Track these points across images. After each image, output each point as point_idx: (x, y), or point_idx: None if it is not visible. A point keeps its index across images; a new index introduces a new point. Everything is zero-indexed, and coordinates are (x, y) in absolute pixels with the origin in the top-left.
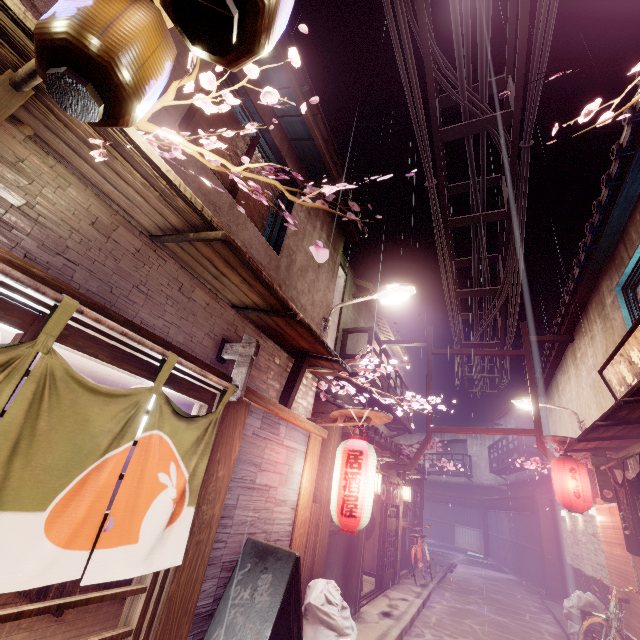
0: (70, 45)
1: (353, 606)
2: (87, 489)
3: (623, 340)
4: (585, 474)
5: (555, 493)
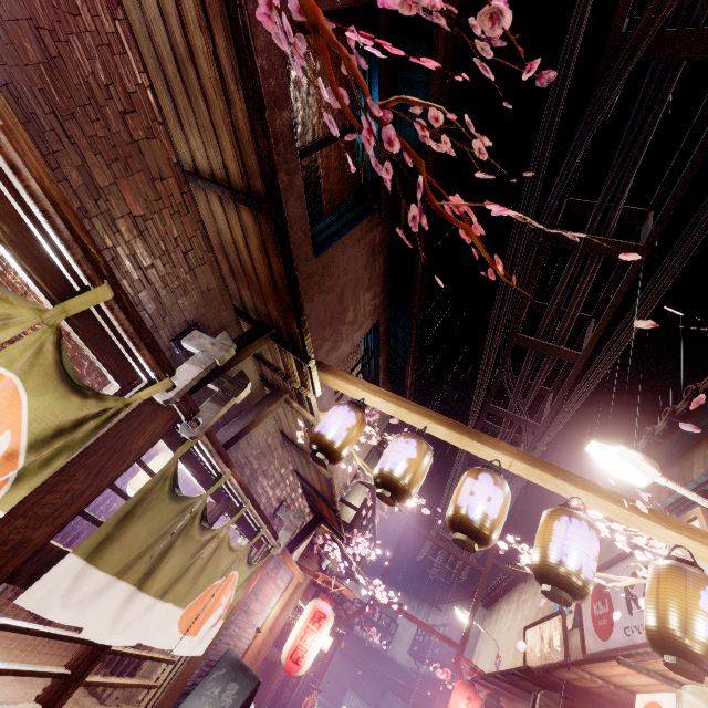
0: (332, 453)
1: None
2: (200, 600)
3: (544, 619)
4: (477, 707)
5: None
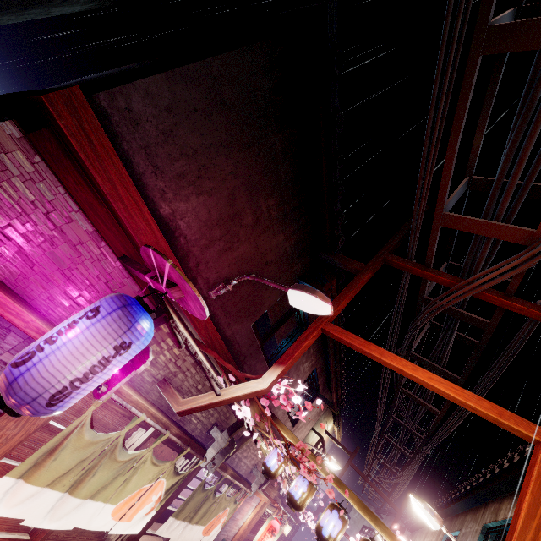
0: (270, 476)
1: None
2: (211, 522)
3: None
4: None
5: None
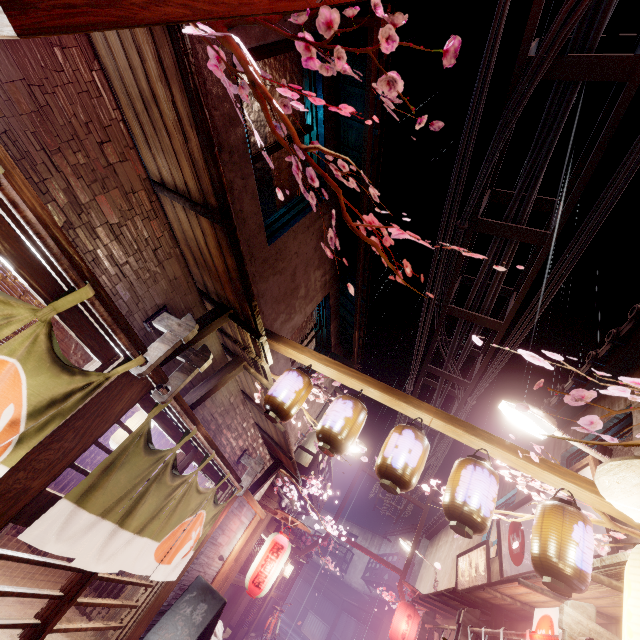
0: (282, 413)
1: None
2: (173, 535)
3: (472, 548)
4: (416, 623)
5: (391, 627)
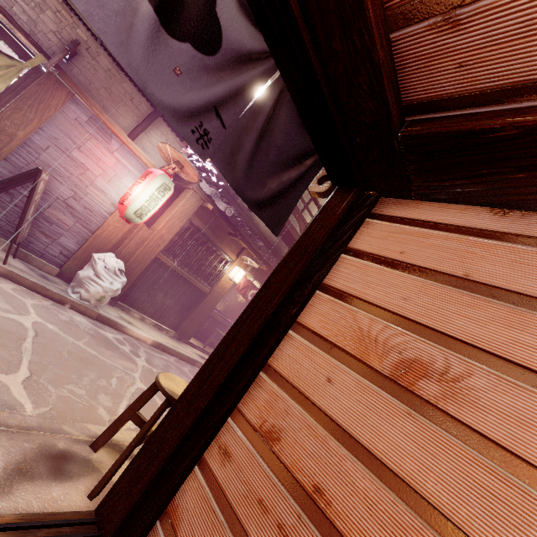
0: None
1: (178, 333)
2: None
3: None
4: None
5: None
